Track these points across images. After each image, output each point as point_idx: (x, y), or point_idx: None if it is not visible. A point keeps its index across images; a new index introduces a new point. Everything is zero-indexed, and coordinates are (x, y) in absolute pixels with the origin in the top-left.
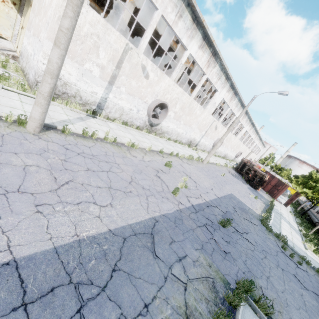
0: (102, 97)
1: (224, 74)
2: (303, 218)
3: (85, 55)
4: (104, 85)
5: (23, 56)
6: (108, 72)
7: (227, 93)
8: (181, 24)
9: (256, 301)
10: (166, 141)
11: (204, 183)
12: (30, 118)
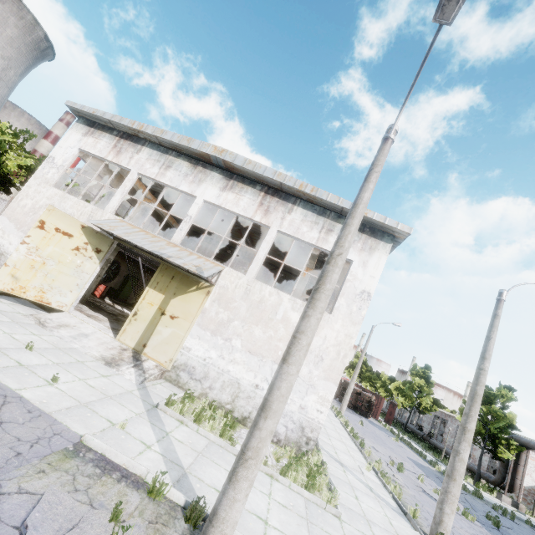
0: None
1: None
2: (410, 434)
3: None
4: None
5: (205, 376)
6: None
7: None
8: None
9: None
10: None
11: (406, 464)
12: (447, 534)
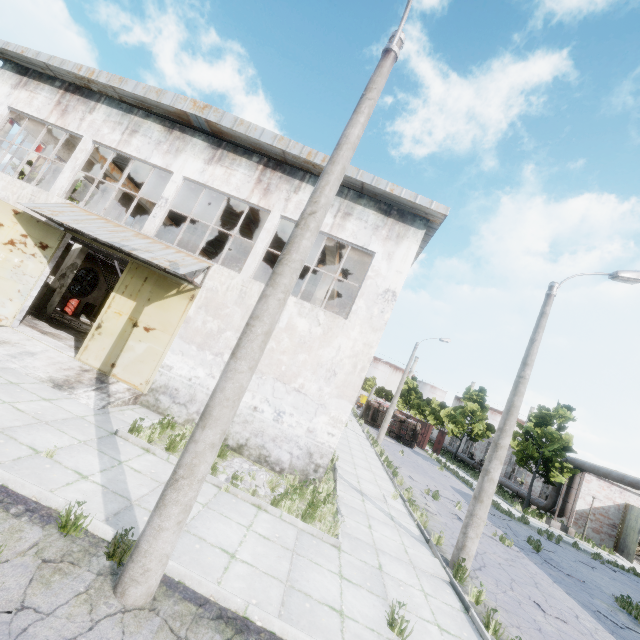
0: None
1: None
2: (460, 463)
3: None
4: None
5: (191, 399)
6: None
7: None
8: None
9: (635, 610)
10: None
11: (445, 492)
12: (469, 559)
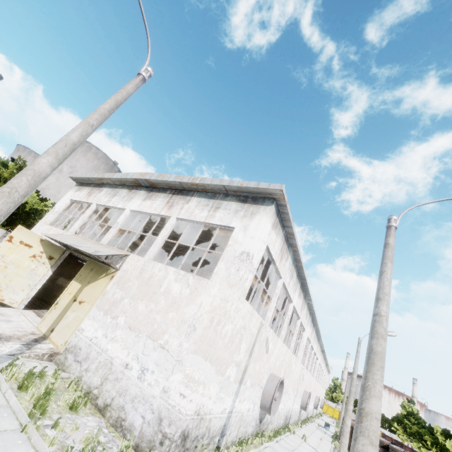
0: (229, 412)
1: (308, 310)
2: None
3: (230, 357)
4: (234, 389)
5: (86, 357)
6: (242, 367)
7: (309, 329)
8: (291, 283)
9: None
10: (277, 441)
11: None
12: None
